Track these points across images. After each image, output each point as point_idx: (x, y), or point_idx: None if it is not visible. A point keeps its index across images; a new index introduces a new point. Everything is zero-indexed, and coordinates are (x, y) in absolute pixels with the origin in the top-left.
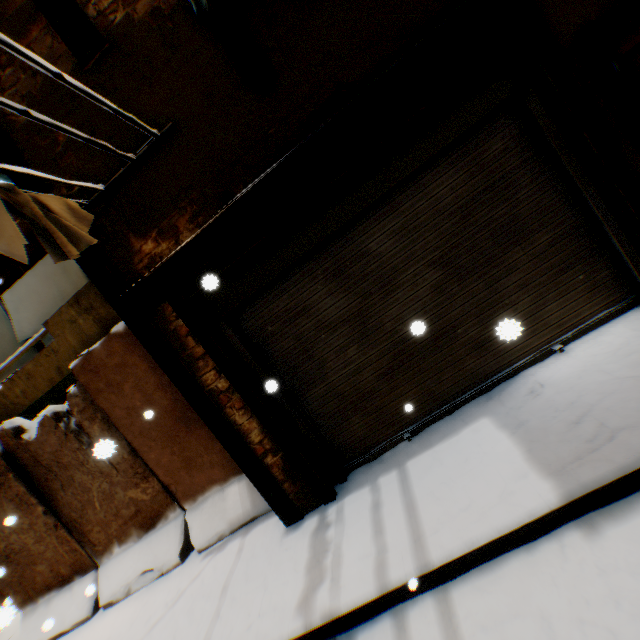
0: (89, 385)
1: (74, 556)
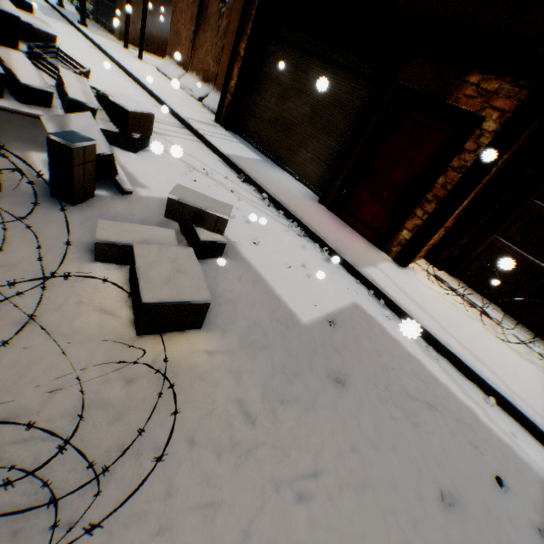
0: (236, 2)
1: (186, 60)
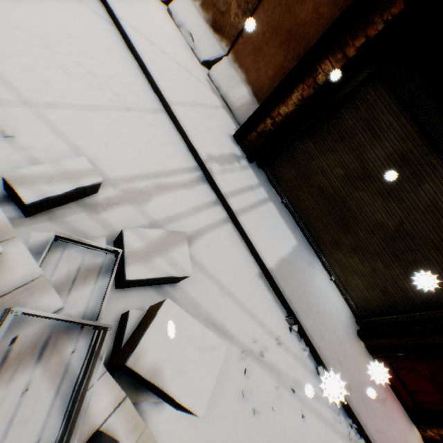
0: None
1: None
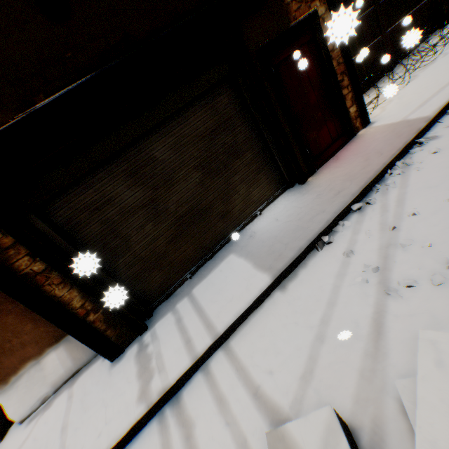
0: None
1: None
